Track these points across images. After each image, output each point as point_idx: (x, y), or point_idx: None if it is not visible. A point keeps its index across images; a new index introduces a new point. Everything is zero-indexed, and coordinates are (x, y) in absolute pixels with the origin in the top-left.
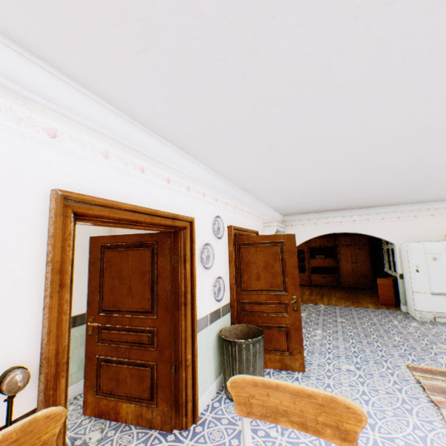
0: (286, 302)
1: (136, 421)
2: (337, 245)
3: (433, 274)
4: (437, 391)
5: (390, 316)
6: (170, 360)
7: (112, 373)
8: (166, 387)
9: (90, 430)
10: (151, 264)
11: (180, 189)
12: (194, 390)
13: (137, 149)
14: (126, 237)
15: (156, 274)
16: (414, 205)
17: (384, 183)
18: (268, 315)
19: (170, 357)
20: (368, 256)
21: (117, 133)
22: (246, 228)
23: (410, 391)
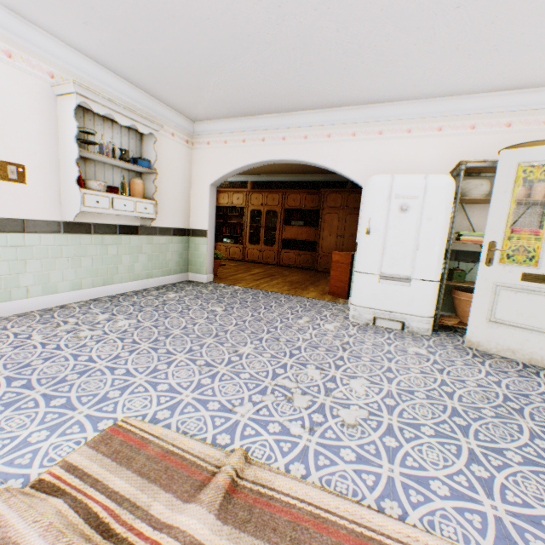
0: None
1: None
2: (322, 207)
3: (393, 239)
4: None
5: (312, 311)
6: None
7: None
8: None
9: None
10: None
11: None
12: None
13: None
14: None
15: None
16: (412, 103)
17: None
18: None
19: None
20: None
21: None
22: None
23: None
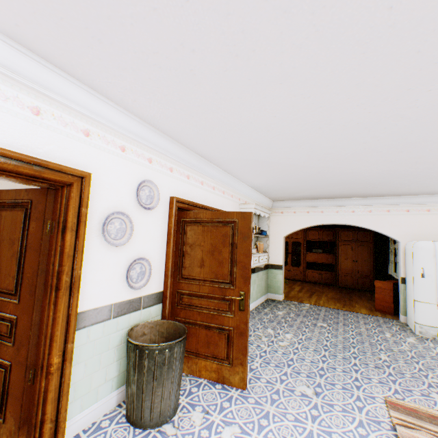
0: (232, 299)
1: None
2: (337, 240)
3: None
4: None
5: (383, 326)
6: (26, 363)
7: None
8: (17, 399)
9: None
10: (22, 230)
11: (65, 129)
12: (60, 406)
13: None
14: (3, 194)
15: (25, 244)
16: (428, 196)
17: (383, 157)
18: (209, 312)
19: (26, 359)
20: (372, 254)
21: None
22: (207, 205)
23: None
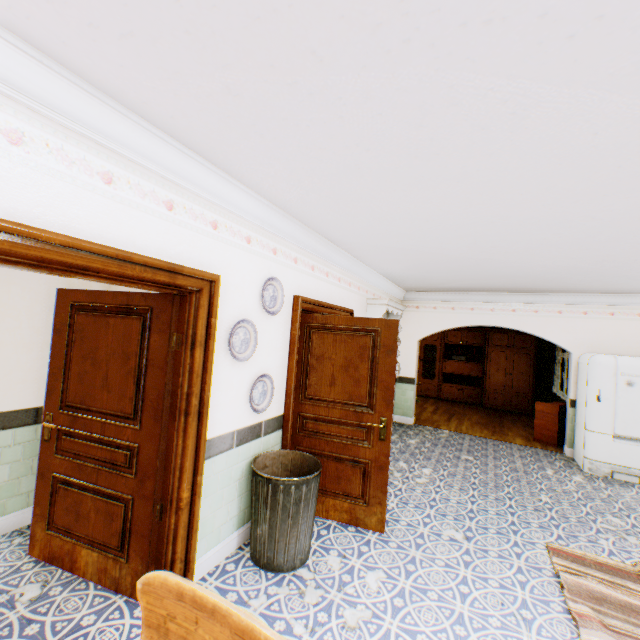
0: (370, 426)
1: (98, 578)
2: (487, 345)
3: (622, 407)
4: (582, 596)
5: (544, 461)
6: (153, 497)
7: (72, 501)
8: (143, 536)
9: (27, 581)
10: (140, 343)
11: (195, 223)
12: (190, 545)
13: (95, 138)
14: (108, 296)
15: (146, 360)
16: (613, 295)
17: (563, 253)
18: (340, 441)
19: (153, 492)
20: (532, 366)
21: (43, 99)
22: (331, 303)
23: (539, 590)
